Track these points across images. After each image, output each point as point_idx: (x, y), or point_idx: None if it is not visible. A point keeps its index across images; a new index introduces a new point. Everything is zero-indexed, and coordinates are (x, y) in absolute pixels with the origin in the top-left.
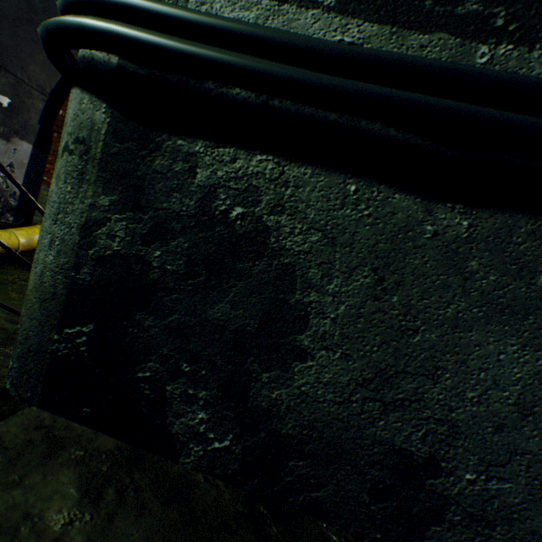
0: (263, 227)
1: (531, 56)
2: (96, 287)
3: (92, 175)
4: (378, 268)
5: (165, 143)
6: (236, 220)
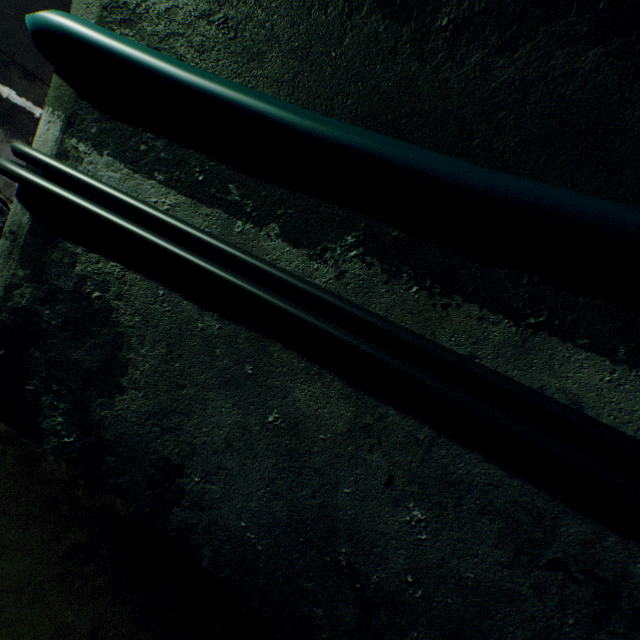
0: (110, 307)
1: (261, 234)
2: (10, 327)
3: (17, 256)
4: (171, 344)
5: (61, 244)
6: (96, 300)
